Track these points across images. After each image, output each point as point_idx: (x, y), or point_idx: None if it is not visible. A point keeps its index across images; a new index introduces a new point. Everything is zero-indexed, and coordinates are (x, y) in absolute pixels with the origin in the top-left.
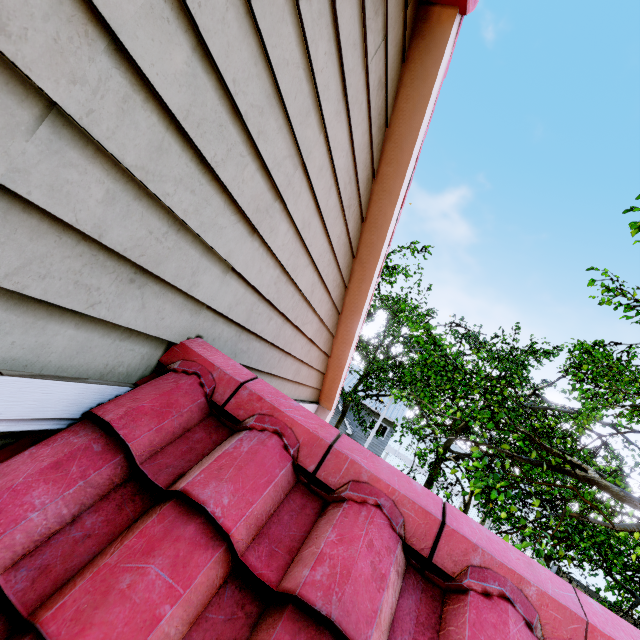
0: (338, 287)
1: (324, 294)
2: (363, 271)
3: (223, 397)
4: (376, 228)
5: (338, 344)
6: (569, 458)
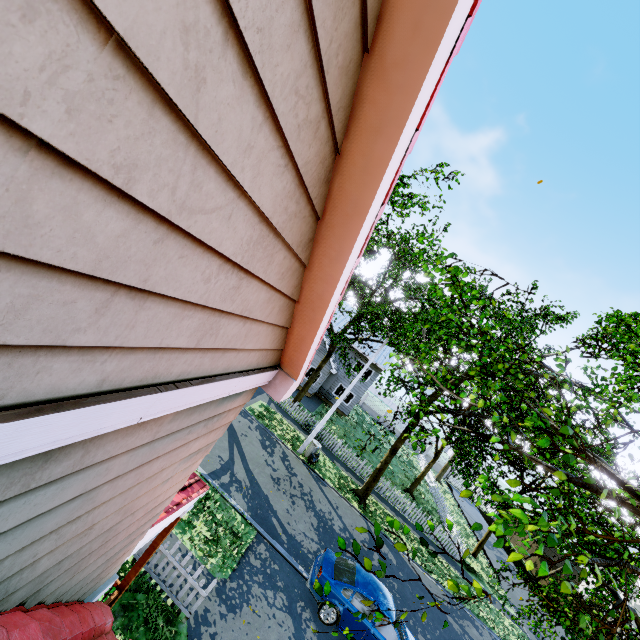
0: (314, 134)
1: (264, 130)
2: (384, 98)
3: None
4: None
5: (312, 281)
6: (621, 478)
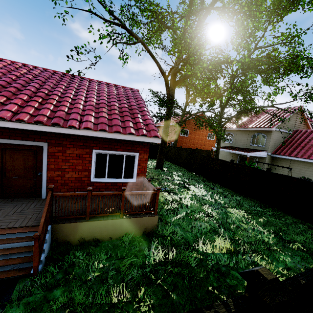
0: (304, 123)
1: (302, 124)
2: (306, 121)
3: (297, 131)
4: (304, 118)
5: (308, 127)
6: None
